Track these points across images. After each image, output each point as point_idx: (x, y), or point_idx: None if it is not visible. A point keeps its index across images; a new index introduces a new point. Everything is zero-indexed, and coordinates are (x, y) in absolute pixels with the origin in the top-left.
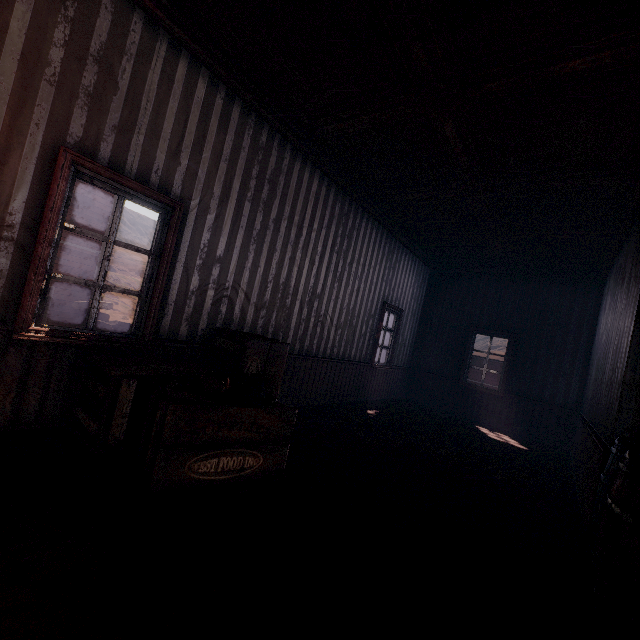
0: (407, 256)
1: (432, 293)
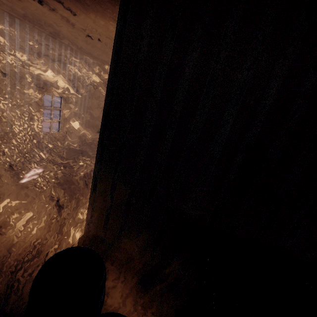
0: (63, 49)
1: (98, 80)
